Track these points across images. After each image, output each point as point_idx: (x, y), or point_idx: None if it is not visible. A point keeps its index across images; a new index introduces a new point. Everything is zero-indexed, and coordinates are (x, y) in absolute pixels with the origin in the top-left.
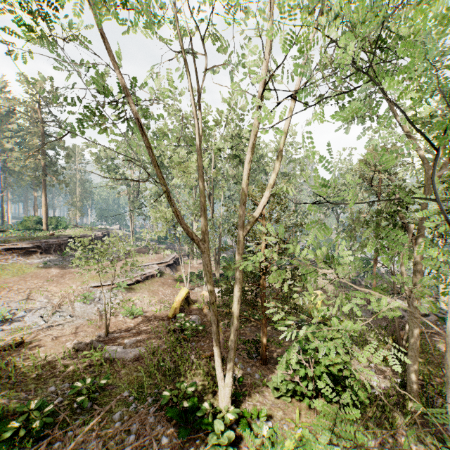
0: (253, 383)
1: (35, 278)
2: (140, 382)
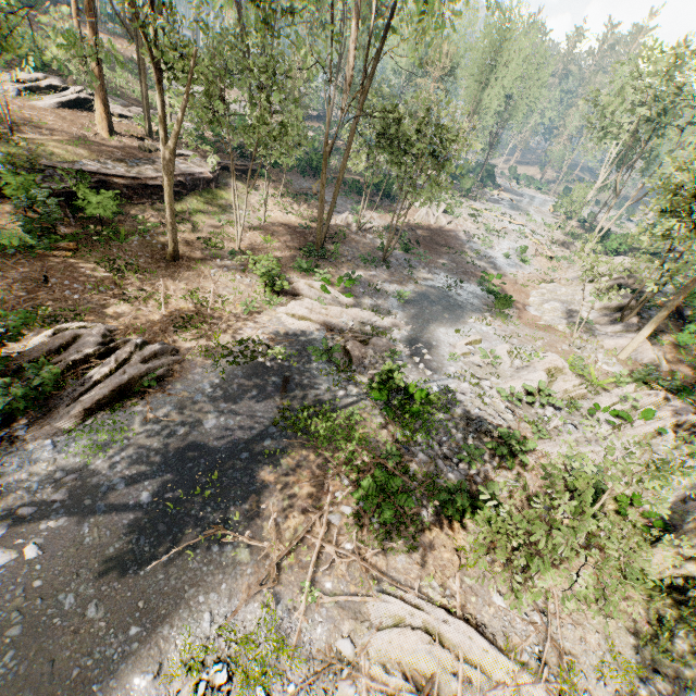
0: None
1: None
2: None
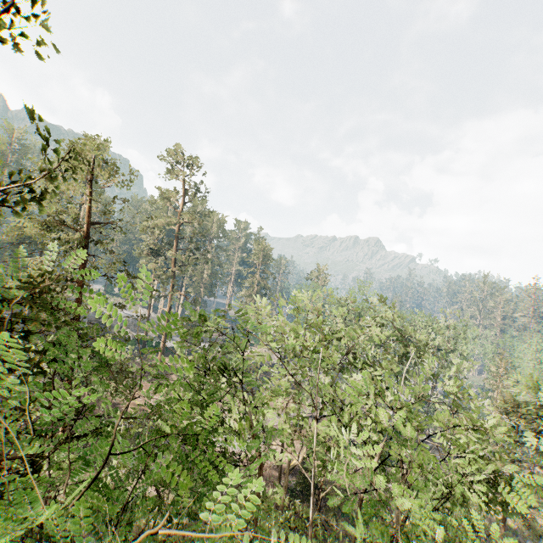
0: None
1: None
2: None
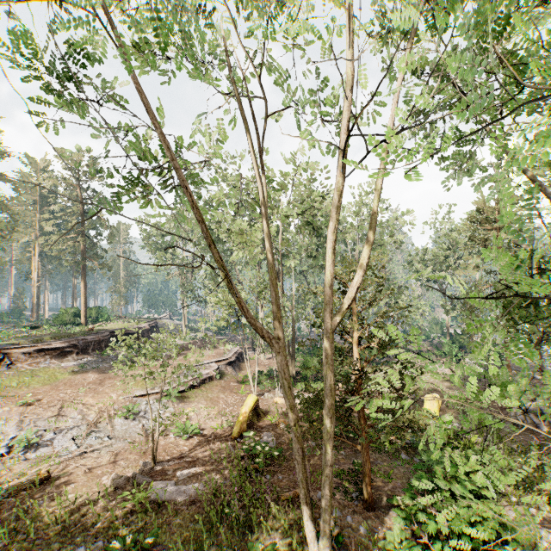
0: (358, 543)
1: (69, 386)
2: (198, 540)
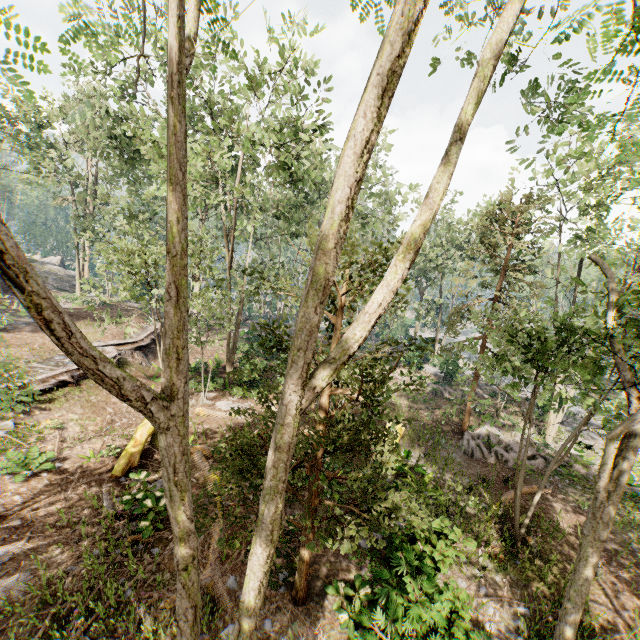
0: None
1: None
2: None
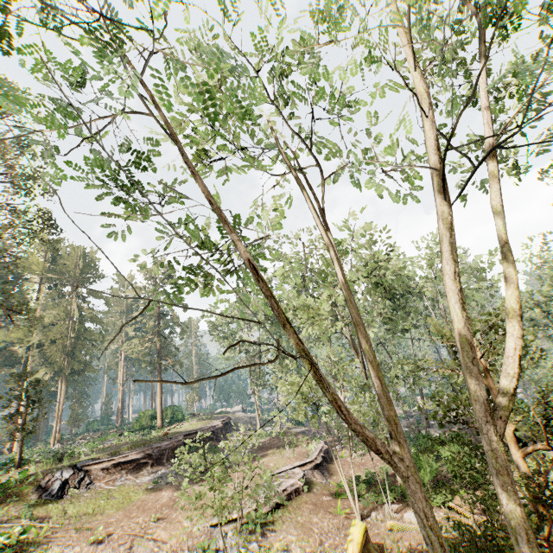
0: None
1: (141, 511)
2: None
